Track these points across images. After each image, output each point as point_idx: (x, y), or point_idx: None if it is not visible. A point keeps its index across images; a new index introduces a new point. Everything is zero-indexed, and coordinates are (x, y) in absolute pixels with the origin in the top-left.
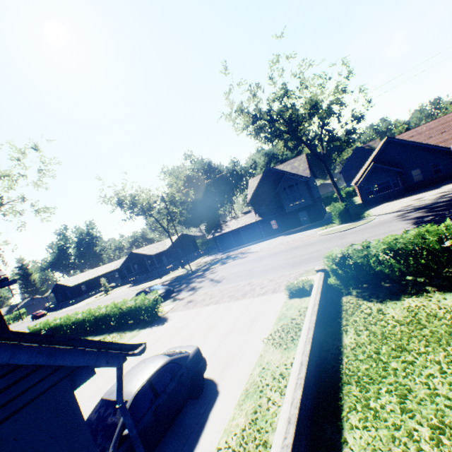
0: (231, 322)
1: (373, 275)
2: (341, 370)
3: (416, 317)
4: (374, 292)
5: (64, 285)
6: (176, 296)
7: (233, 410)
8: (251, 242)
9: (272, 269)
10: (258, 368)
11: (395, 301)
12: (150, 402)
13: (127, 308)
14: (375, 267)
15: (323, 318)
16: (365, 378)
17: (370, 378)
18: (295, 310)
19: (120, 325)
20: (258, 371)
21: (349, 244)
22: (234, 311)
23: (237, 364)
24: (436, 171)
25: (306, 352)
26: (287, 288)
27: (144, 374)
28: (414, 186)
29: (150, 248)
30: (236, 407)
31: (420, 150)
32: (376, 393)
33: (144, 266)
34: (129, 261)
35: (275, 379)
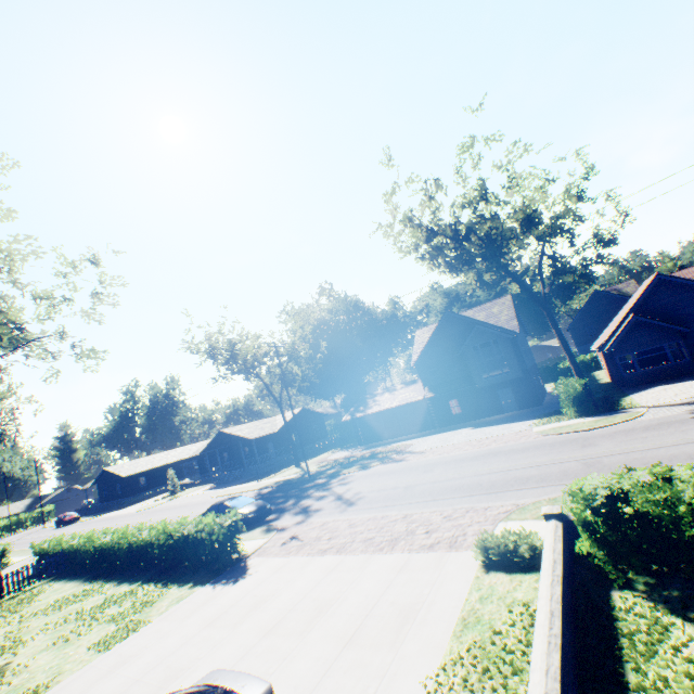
0: (360, 607)
1: (689, 549)
2: None
3: None
4: None
5: (114, 474)
6: (274, 521)
7: None
8: (413, 433)
9: (450, 492)
10: None
11: None
12: None
13: (182, 538)
14: (686, 527)
15: (572, 650)
16: None
17: None
18: (500, 605)
19: (166, 568)
20: None
21: (602, 458)
22: (369, 580)
23: None
24: None
25: None
26: (482, 545)
27: None
28: None
29: (251, 428)
30: None
31: None
32: None
33: (238, 456)
34: (215, 446)
35: None
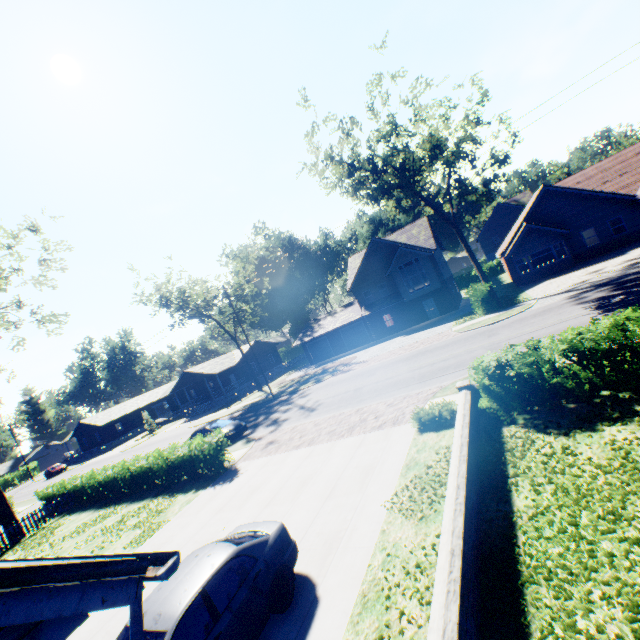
0: (333, 474)
1: (549, 391)
2: (517, 557)
3: (629, 459)
4: (553, 419)
5: (91, 425)
6: (251, 434)
7: (343, 634)
8: (356, 348)
9: (391, 387)
10: (379, 554)
11: (588, 433)
12: (204, 631)
13: (177, 459)
14: (549, 378)
15: (476, 464)
16: (561, 571)
17: (570, 573)
18: (431, 452)
19: (168, 484)
20: (381, 560)
21: (501, 343)
22: (336, 457)
23: (346, 547)
24: (617, 231)
25: (459, 531)
26: (416, 417)
27: (194, 580)
28: (587, 253)
29: (212, 365)
30: (348, 627)
31: (592, 202)
32: (585, 602)
33: (204, 391)
34: (182, 385)
35: (408, 575)
